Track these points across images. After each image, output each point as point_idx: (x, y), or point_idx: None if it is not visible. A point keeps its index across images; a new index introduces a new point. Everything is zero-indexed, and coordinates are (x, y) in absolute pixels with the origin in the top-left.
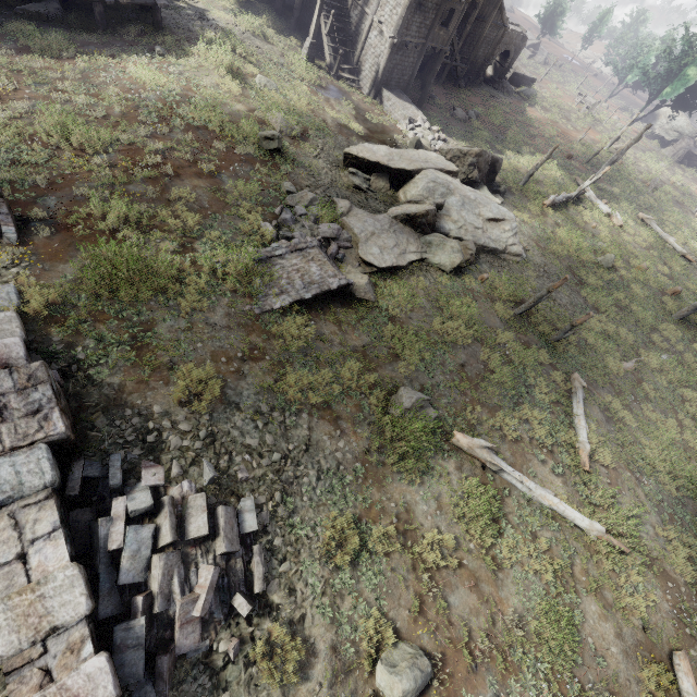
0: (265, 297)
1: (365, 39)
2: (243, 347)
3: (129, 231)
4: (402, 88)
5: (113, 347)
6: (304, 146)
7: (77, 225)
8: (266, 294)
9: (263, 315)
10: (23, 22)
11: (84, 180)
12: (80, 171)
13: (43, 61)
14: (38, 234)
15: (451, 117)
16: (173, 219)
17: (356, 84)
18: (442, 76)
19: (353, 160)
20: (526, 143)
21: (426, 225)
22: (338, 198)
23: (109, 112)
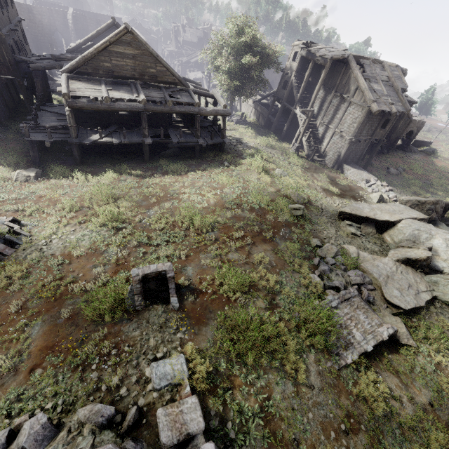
0: (336, 350)
1: (329, 140)
2: (341, 415)
3: (238, 294)
4: (354, 162)
5: (249, 420)
6: (312, 208)
7: (207, 290)
8: (336, 346)
9: (341, 370)
10: (164, 159)
11: (203, 251)
12: (200, 245)
13: (173, 177)
14: (187, 299)
15: (387, 173)
16: (260, 280)
17: (323, 162)
18: (371, 150)
19: (346, 215)
20: (447, 184)
21: (425, 266)
22: (346, 245)
23: (208, 203)
